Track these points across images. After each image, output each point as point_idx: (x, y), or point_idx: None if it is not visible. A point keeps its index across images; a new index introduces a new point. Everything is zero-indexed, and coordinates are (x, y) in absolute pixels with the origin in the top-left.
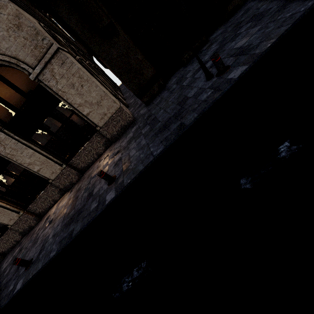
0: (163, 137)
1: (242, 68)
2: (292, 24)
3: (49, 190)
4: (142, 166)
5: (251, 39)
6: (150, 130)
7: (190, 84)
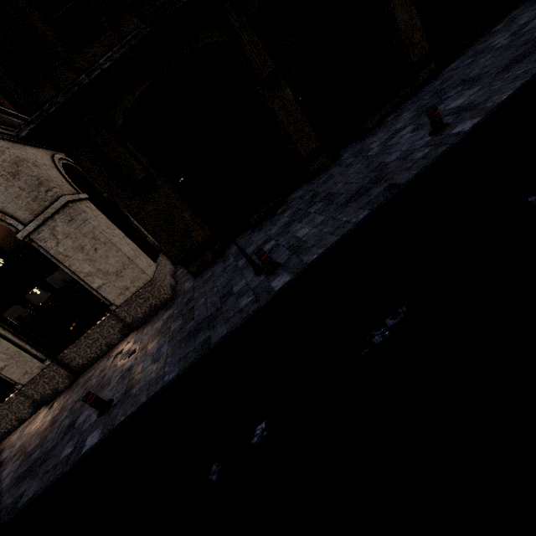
0: (184, 352)
1: (286, 277)
2: (339, 238)
3: (14, 401)
4: (145, 395)
5: (310, 234)
6: (179, 330)
7: (244, 268)
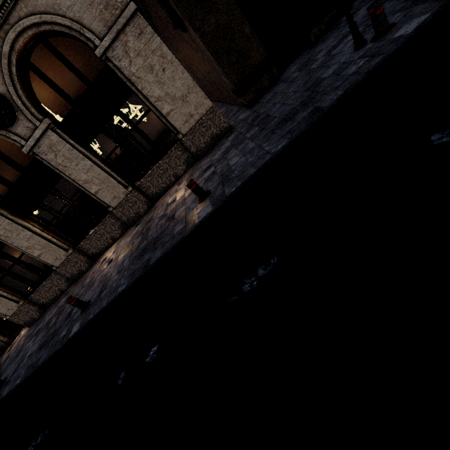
0: (284, 131)
1: (419, 19)
2: None
3: (107, 223)
4: (253, 169)
5: None
6: (260, 131)
7: (324, 63)
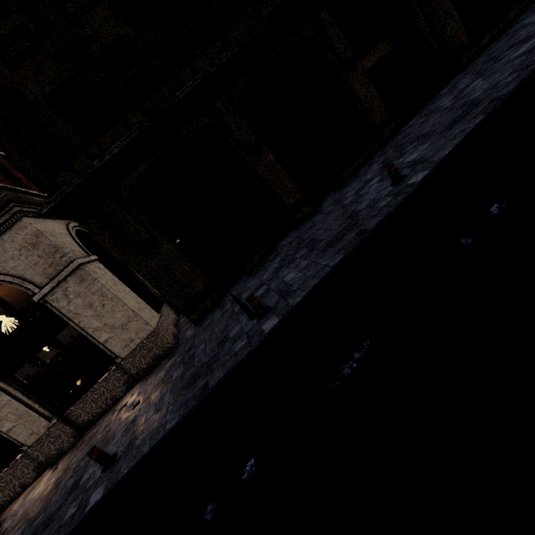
0: (185, 399)
1: (274, 320)
2: (319, 281)
3: (19, 465)
4: (148, 445)
5: (296, 278)
6: (180, 377)
7: (239, 313)
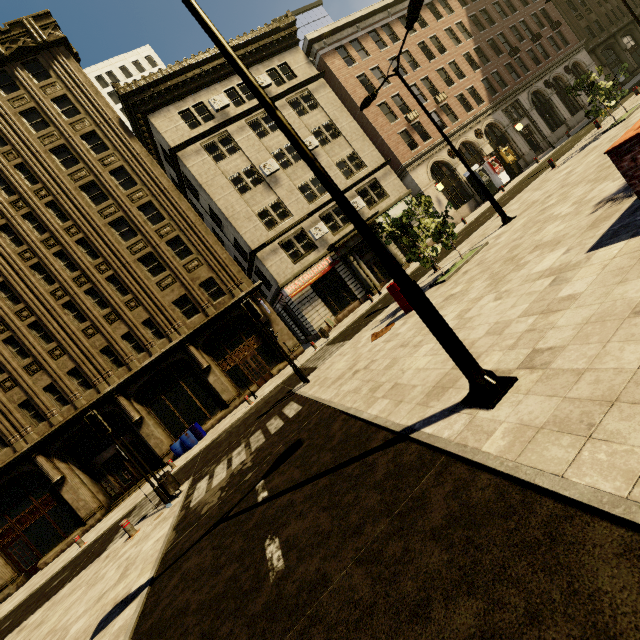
0: None
1: None
2: None
3: (582, 112)
4: None
5: None
6: None
7: None
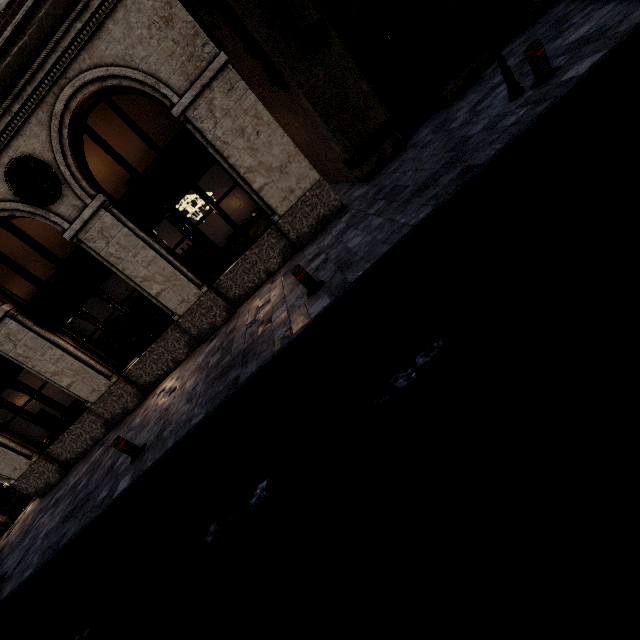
0: (425, 198)
1: (592, 58)
2: None
3: (169, 338)
4: (385, 246)
5: (602, 22)
6: (389, 203)
7: (469, 120)
